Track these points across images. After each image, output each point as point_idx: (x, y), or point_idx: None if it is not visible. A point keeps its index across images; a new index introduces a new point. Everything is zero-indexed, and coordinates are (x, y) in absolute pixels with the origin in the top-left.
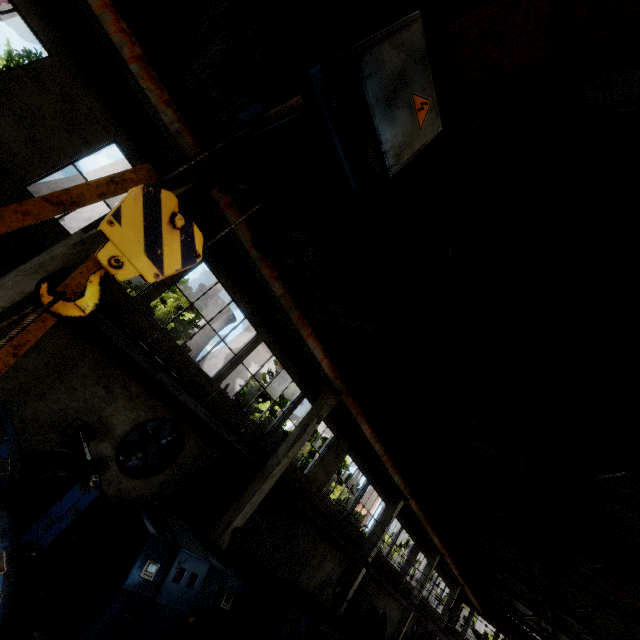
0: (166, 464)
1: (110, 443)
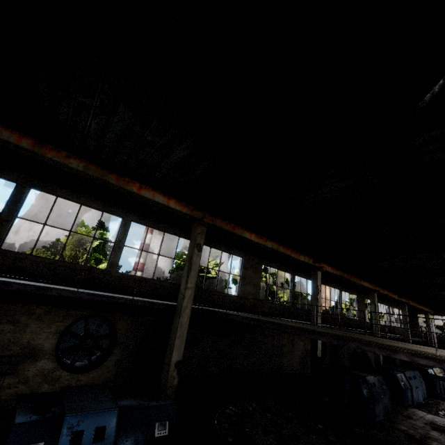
0: (110, 348)
1: (47, 359)
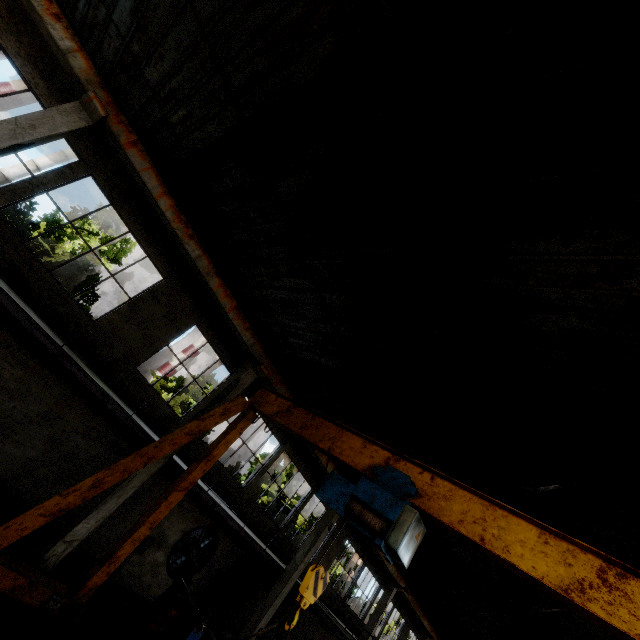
0: (202, 564)
1: (164, 551)
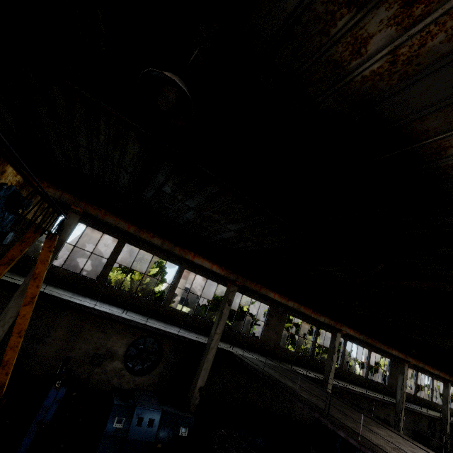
0: (157, 362)
1: (119, 361)
